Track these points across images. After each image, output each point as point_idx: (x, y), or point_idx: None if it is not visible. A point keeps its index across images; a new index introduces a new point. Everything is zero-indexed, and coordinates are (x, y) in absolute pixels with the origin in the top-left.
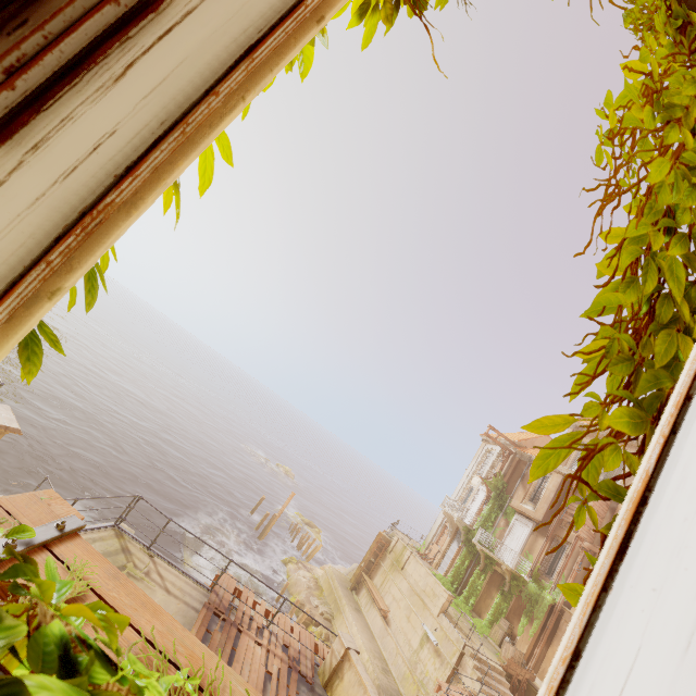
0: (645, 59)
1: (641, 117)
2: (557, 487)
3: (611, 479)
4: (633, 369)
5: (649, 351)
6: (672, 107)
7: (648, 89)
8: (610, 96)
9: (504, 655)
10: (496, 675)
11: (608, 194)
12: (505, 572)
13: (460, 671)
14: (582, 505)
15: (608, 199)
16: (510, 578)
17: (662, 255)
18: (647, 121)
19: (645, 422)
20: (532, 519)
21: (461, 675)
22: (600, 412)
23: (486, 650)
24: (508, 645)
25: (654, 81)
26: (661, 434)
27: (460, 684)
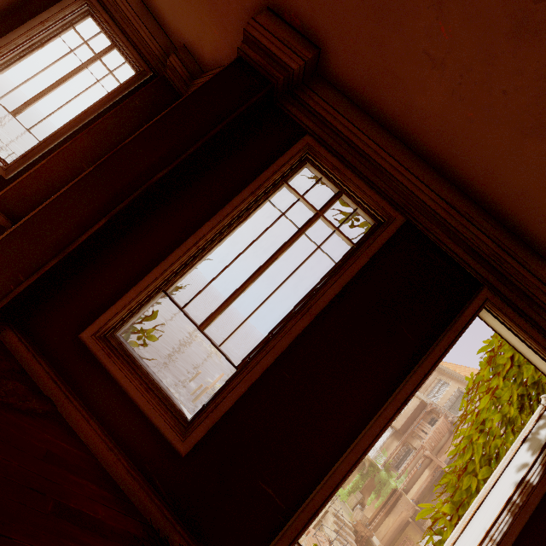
0: (492, 342)
1: (483, 374)
2: (415, 408)
3: (440, 528)
4: (455, 490)
5: (462, 483)
6: (498, 365)
7: (490, 357)
8: (471, 378)
9: (354, 516)
10: (347, 530)
11: (461, 420)
12: (366, 460)
13: (323, 522)
14: (430, 536)
15: (461, 423)
16: (369, 464)
17: (476, 442)
18: (486, 374)
19: (454, 510)
20: (392, 426)
21: (324, 525)
22: (441, 506)
23: (343, 511)
24: (359, 511)
25: (494, 351)
26: (448, 545)
27: (322, 531)
